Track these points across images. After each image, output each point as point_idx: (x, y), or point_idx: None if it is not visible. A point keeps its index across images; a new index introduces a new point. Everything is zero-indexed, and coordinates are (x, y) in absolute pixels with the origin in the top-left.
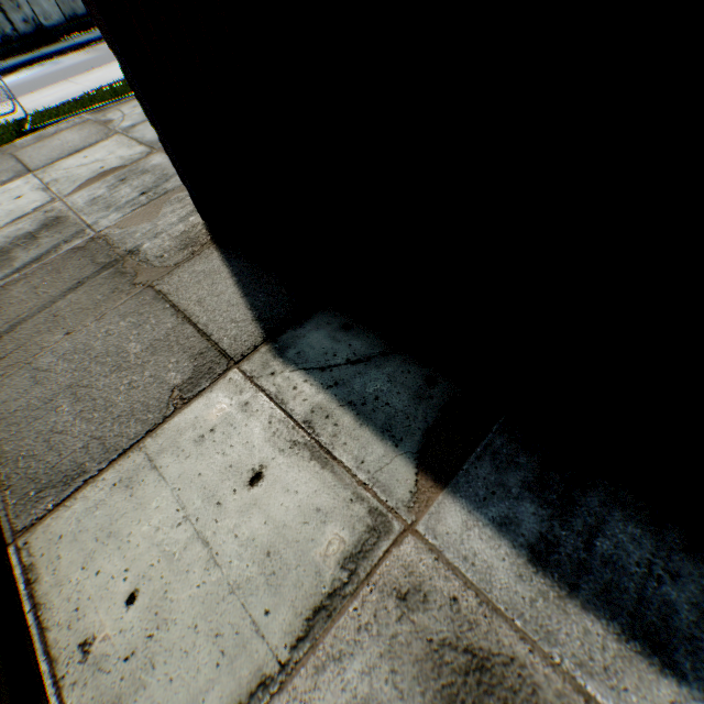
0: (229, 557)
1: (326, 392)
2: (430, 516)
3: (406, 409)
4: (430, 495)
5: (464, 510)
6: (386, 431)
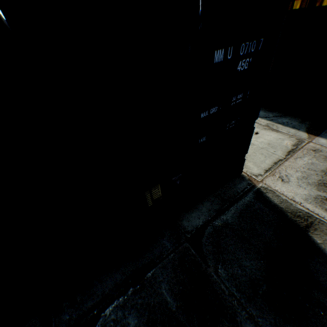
0: (257, 144)
1: (269, 121)
2: (315, 140)
3: (297, 124)
4: (313, 137)
5: (325, 140)
6: (293, 128)
